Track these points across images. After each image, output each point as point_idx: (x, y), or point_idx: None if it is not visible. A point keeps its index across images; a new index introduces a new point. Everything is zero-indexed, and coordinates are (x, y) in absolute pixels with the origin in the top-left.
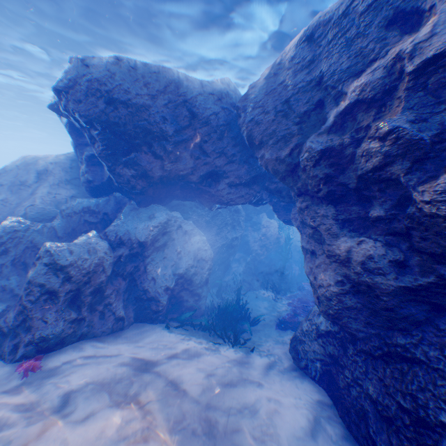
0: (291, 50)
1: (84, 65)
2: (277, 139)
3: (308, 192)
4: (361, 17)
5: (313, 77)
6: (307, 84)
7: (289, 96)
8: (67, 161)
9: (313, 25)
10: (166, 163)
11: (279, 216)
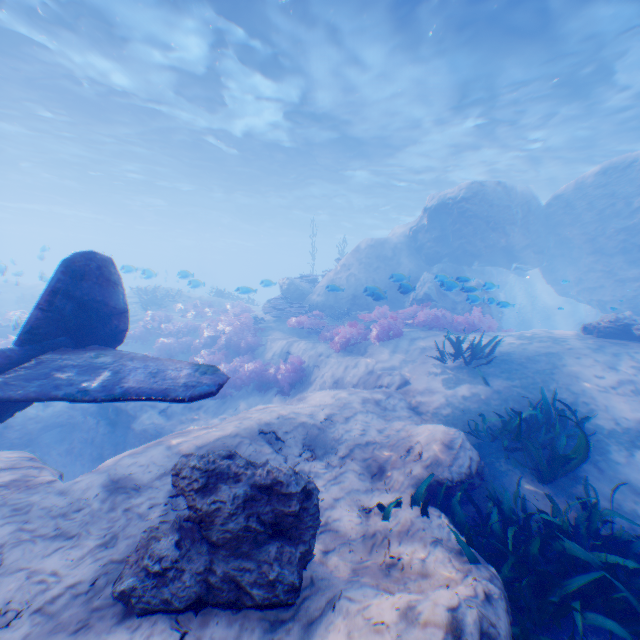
0: (589, 178)
1: (480, 186)
2: (582, 223)
3: (601, 251)
4: (637, 171)
5: (608, 193)
6: (603, 196)
7: (591, 201)
8: (405, 241)
9: (605, 168)
10: (509, 238)
11: (544, 278)
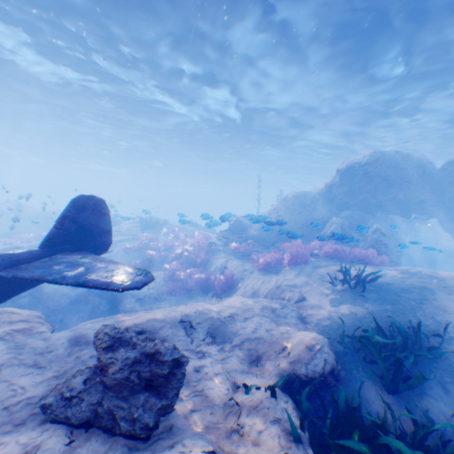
0: None
1: (381, 153)
2: None
3: None
4: None
5: None
6: None
7: None
8: (321, 193)
9: None
10: (406, 193)
11: (441, 226)
